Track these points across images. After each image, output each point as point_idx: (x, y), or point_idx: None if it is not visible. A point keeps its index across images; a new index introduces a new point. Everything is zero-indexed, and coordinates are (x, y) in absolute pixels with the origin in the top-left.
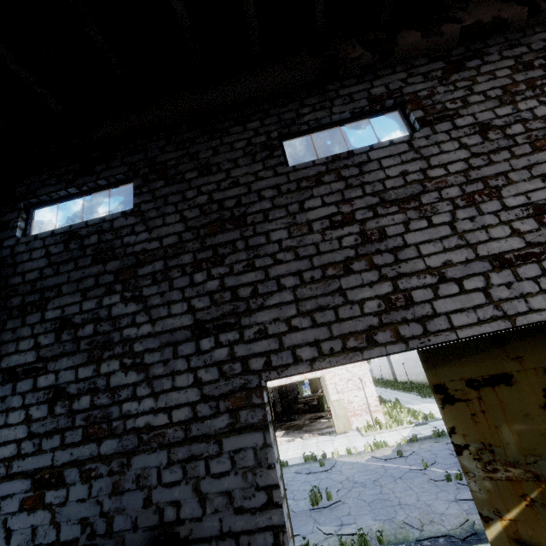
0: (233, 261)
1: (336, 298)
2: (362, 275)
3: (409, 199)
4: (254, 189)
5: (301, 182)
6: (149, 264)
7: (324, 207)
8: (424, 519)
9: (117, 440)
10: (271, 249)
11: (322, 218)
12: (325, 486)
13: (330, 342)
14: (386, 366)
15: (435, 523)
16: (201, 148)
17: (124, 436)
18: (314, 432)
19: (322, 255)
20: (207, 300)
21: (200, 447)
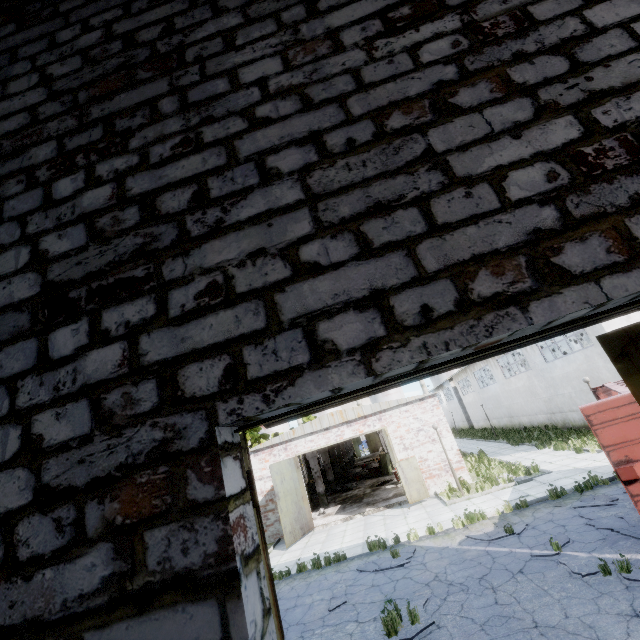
0: (149, 139)
1: (421, 176)
2: (485, 115)
3: None
4: None
5: None
6: None
7: None
8: None
9: None
10: (242, 100)
11: (362, 20)
12: (404, 594)
13: (418, 291)
14: (458, 412)
15: None
16: None
17: None
18: (378, 505)
19: (370, 90)
20: (79, 233)
21: None
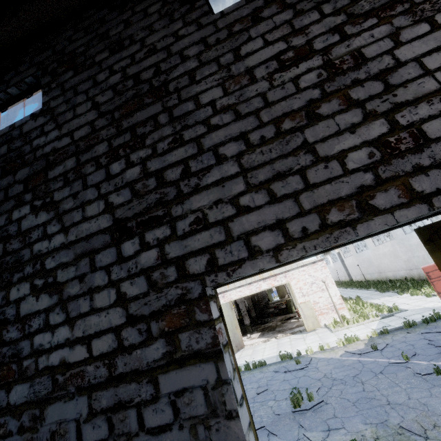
0: (155, 139)
1: (301, 157)
2: (336, 120)
3: (392, 3)
4: (175, 51)
5: (233, 26)
6: (60, 163)
7: (268, 47)
8: (425, 422)
9: (28, 385)
10: (202, 114)
11: (266, 61)
12: (304, 385)
13: (300, 220)
14: (341, 269)
15: (440, 428)
16: (111, 25)
17: (36, 379)
18: (286, 332)
19: (272, 106)
20: (127, 193)
21: (129, 389)
